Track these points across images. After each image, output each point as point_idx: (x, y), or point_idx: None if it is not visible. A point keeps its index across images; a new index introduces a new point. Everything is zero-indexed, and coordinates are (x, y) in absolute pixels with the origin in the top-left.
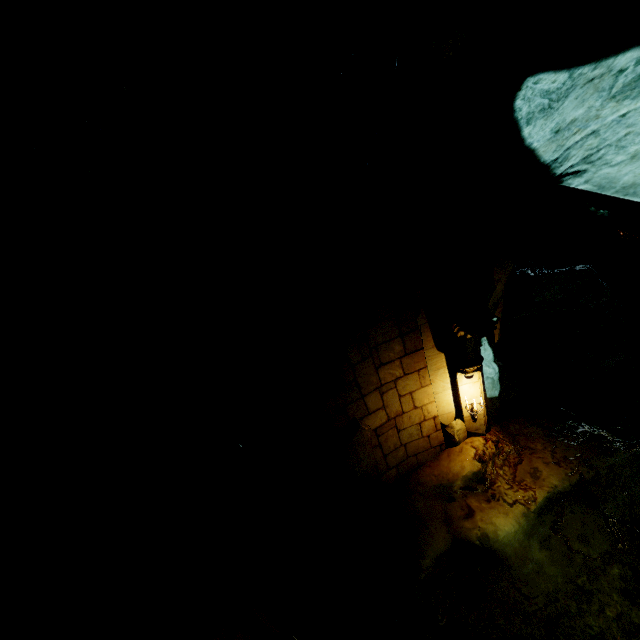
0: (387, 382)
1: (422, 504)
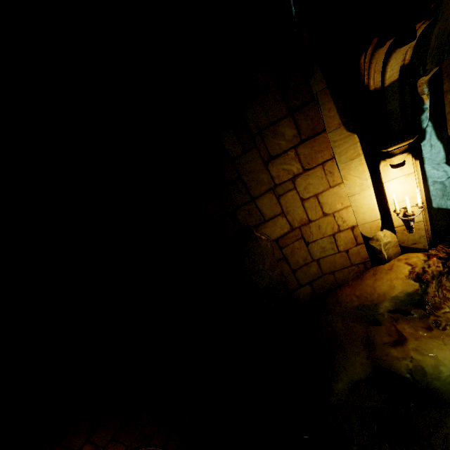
0: (283, 182)
1: (340, 325)
